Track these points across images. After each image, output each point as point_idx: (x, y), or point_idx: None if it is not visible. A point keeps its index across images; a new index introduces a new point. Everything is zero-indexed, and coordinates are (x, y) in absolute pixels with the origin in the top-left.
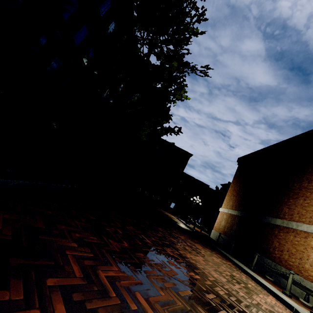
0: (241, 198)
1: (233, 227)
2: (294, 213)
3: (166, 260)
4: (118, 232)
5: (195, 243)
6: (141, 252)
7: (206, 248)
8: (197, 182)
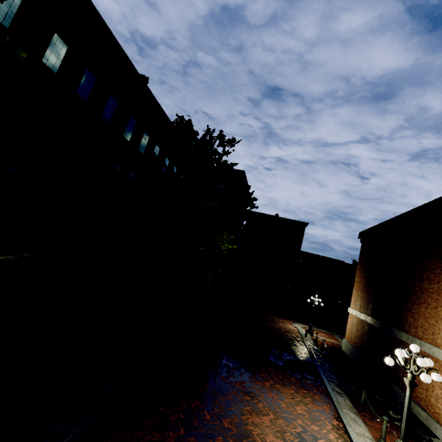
0: (368, 295)
1: (364, 338)
2: (418, 326)
3: (215, 438)
4: (180, 417)
5: (285, 387)
6: (193, 435)
7: (302, 389)
8: (324, 260)
